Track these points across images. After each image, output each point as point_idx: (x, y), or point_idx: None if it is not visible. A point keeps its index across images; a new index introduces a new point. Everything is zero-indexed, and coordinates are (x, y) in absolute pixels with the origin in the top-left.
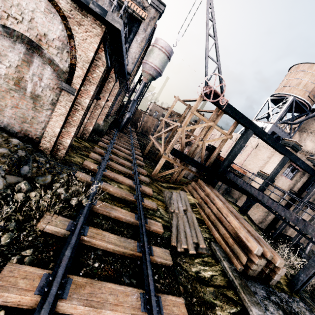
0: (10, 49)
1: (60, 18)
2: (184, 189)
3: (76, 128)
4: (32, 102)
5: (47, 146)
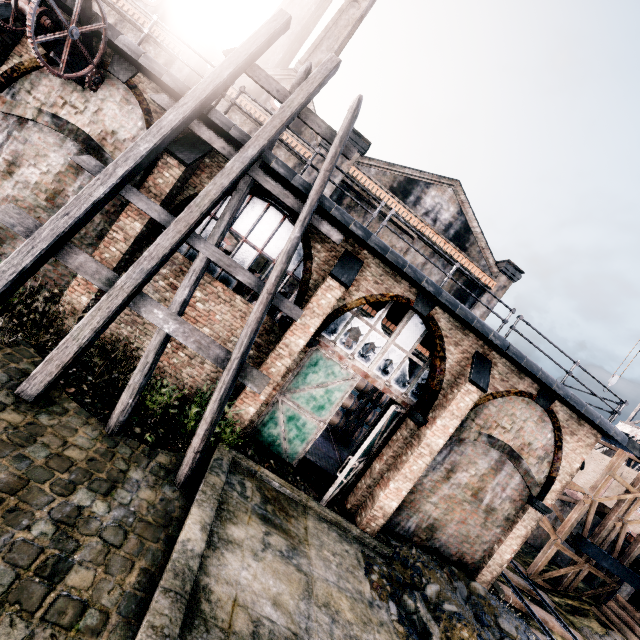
0: (481, 456)
1: (551, 426)
2: (598, 616)
3: (519, 547)
4: (483, 516)
5: (486, 579)
